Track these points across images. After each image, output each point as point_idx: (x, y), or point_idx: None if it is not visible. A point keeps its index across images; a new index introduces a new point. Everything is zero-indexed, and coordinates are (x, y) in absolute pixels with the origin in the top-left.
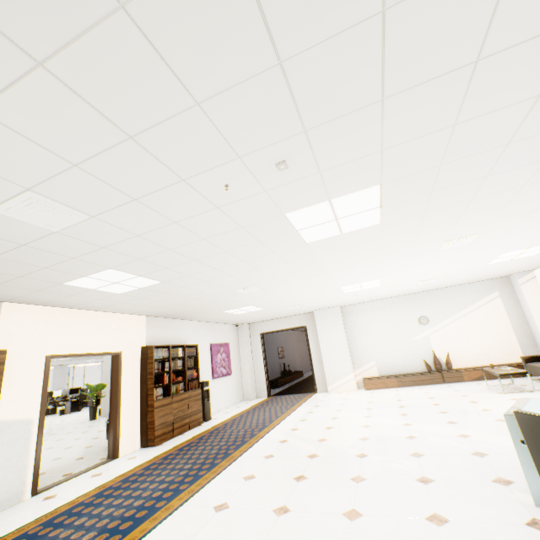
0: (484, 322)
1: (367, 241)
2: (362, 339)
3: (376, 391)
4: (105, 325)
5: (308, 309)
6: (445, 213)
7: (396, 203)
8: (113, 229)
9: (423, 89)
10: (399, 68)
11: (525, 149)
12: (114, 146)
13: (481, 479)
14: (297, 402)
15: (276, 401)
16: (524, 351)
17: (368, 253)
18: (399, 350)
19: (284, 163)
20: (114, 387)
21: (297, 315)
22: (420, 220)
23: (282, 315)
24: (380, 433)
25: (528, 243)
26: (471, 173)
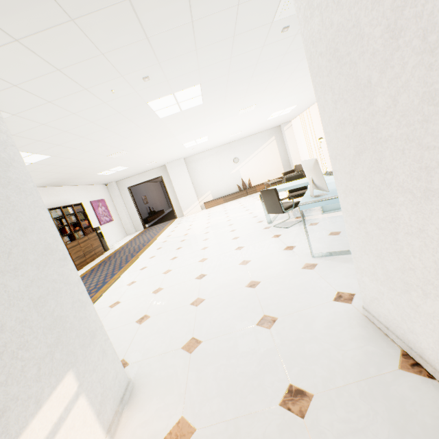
0: (267, 157)
1: (197, 114)
2: (201, 179)
3: (212, 208)
4: None
5: (161, 163)
6: (236, 96)
7: (210, 93)
8: (26, 122)
9: (214, 45)
10: (202, 39)
11: (265, 66)
12: (46, 74)
13: (253, 223)
14: (166, 225)
15: (151, 229)
16: (285, 170)
17: (198, 121)
18: (223, 181)
19: (148, 78)
20: None
21: (153, 169)
22: (224, 100)
23: (142, 171)
24: (215, 223)
25: (283, 107)
26: (244, 76)
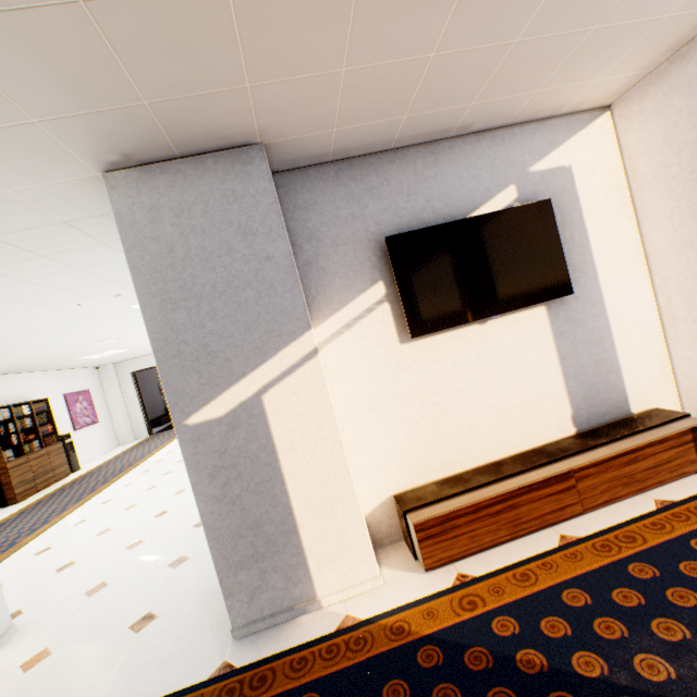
0: None
1: None
2: None
3: None
4: None
5: None
6: None
7: None
8: None
9: None
10: None
11: None
12: None
13: None
14: None
15: (158, 437)
16: None
17: None
18: None
19: (120, 295)
20: None
21: None
22: None
23: None
24: None
25: None
26: None
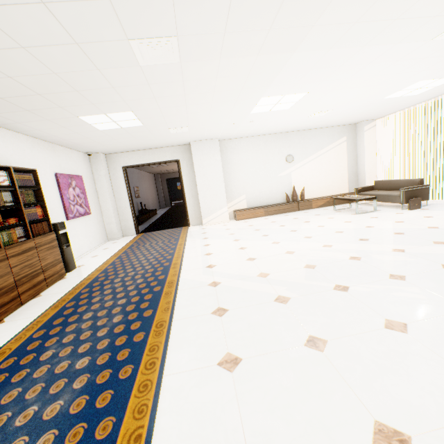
0: (331, 162)
1: None
2: (236, 175)
3: (250, 221)
4: None
5: (188, 138)
6: None
7: None
8: None
9: None
10: None
11: None
12: None
13: None
14: (178, 236)
15: (151, 238)
16: (349, 185)
17: None
18: (267, 185)
19: None
20: None
21: (169, 147)
22: None
23: (152, 145)
24: (317, 258)
25: None
26: None
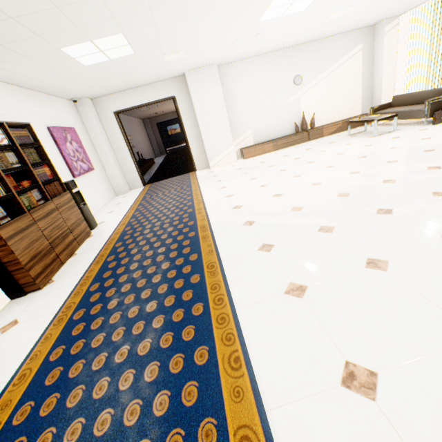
0: (344, 80)
1: None
2: (239, 108)
3: (259, 158)
4: None
5: (183, 66)
6: None
7: None
8: None
9: None
10: None
11: None
12: None
13: None
14: (189, 183)
15: (161, 187)
16: (363, 105)
17: None
18: (273, 116)
19: None
20: None
21: (161, 81)
22: None
23: (143, 81)
24: (348, 186)
25: None
26: None
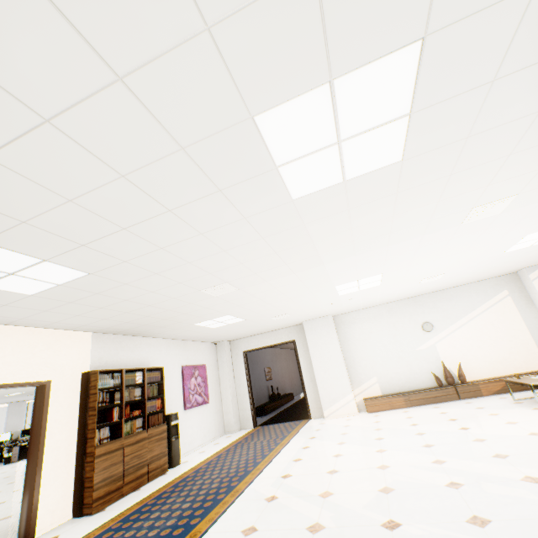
0: (496, 325)
1: (377, 201)
2: (359, 352)
3: (382, 414)
4: (25, 344)
5: (296, 319)
6: (493, 144)
7: (435, 108)
8: None
9: None
10: None
11: None
12: None
13: None
14: (288, 433)
15: (263, 433)
16: None
17: (375, 226)
18: (403, 363)
19: None
20: (35, 432)
21: (284, 328)
22: (457, 158)
23: (267, 329)
24: (407, 478)
25: None
26: None
